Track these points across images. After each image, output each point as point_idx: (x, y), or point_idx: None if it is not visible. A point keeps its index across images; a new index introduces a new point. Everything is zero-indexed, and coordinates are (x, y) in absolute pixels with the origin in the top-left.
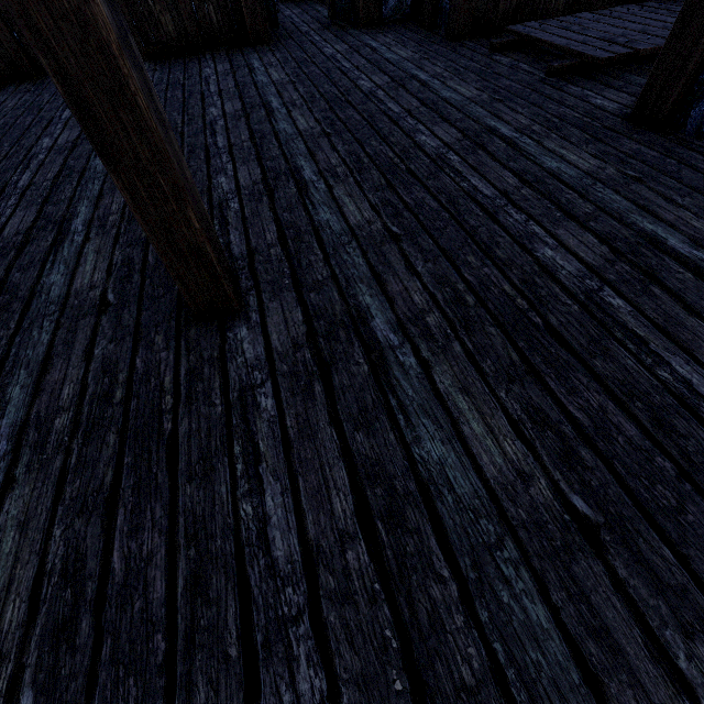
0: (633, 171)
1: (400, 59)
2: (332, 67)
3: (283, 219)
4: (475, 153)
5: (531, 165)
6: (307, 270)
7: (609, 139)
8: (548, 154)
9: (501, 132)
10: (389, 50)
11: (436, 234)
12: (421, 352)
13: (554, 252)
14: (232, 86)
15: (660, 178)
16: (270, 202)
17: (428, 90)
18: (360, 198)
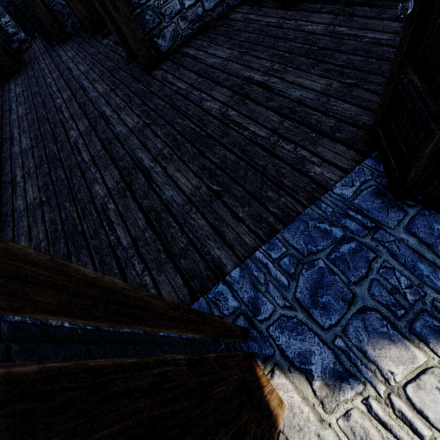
0: (114, 86)
1: (68, 59)
2: (41, 75)
3: (3, 156)
4: (71, 100)
5: (86, 98)
6: (5, 170)
7: (116, 73)
8: (93, 90)
9: (84, 86)
10: (66, 54)
11: (45, 141)
12: (26, 180)
13: (74, 131)
14: (0, 104)
15: (120, 86)
16: (1, 152)
17: (70, 74)
18: (28, 137)
